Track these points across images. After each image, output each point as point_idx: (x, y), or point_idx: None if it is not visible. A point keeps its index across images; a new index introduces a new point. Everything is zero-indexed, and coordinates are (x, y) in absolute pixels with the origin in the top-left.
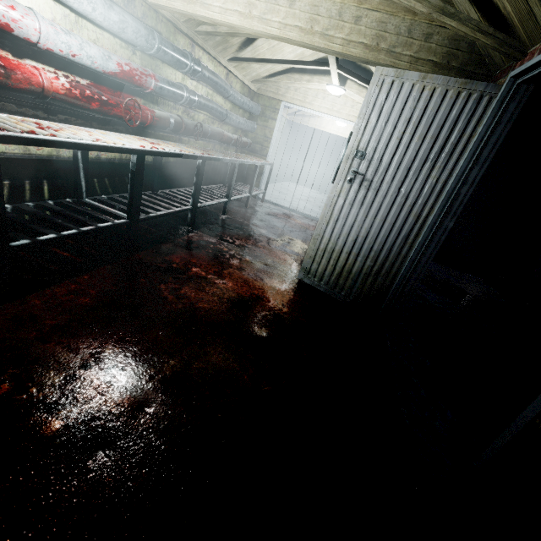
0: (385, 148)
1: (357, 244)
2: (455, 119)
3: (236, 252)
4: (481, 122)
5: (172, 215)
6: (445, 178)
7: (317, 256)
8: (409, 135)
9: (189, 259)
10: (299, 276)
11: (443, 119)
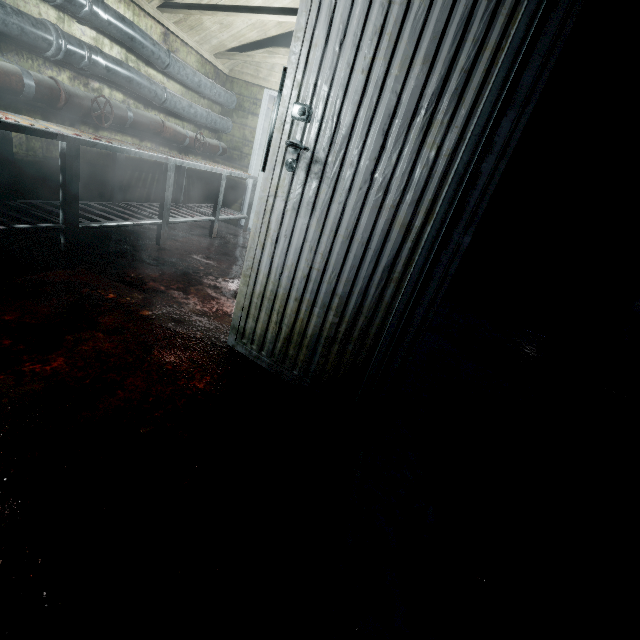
0: (343, 94)
1: (312, 284)
2: (466, 16)
3: (131, 300)
4: (518, 16)
5: (48, 241)
6: (452, 146)
7: (252, 306)
8: (383, 63)
9: (2, 313)
10: (230, 342)
11: (443, 19)
